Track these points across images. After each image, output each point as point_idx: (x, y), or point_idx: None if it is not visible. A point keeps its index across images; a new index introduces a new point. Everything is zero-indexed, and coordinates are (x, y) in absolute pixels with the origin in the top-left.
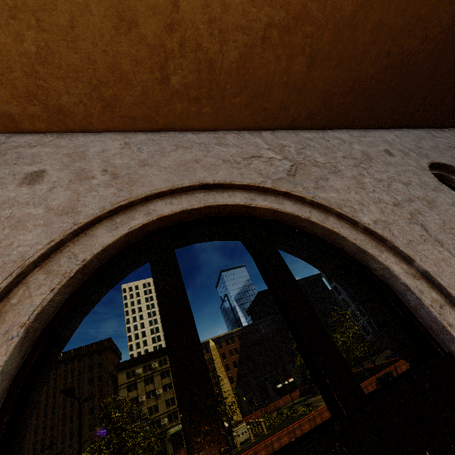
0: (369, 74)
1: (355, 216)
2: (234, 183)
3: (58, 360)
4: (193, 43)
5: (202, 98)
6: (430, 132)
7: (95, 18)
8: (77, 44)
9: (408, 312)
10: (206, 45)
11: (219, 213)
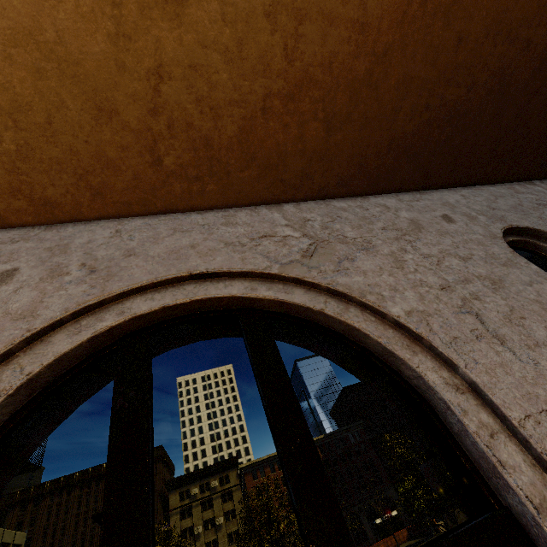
0: (408, 130)
1: (381, 306)
2: (232, 271)
3: (101, 472)
4: (183, 122)
5: (204, 176)
6: (513, 187)
7: (73, 112)
8: (57, 138)
9: (450, 440)
10: (198, 123)
11: (214, 307)
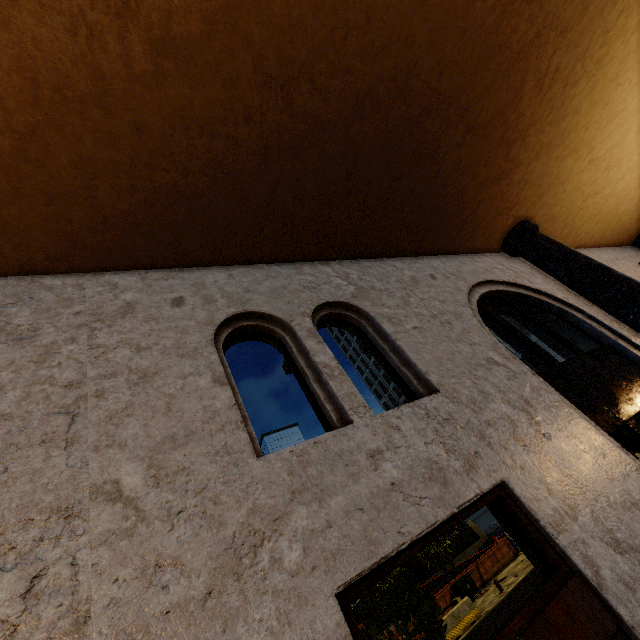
0: (123, 209)
1: None
2: None
3: None
4: None
5: None
6: (300, 267)
7: None
8: None
9: None
10: None
11: None
